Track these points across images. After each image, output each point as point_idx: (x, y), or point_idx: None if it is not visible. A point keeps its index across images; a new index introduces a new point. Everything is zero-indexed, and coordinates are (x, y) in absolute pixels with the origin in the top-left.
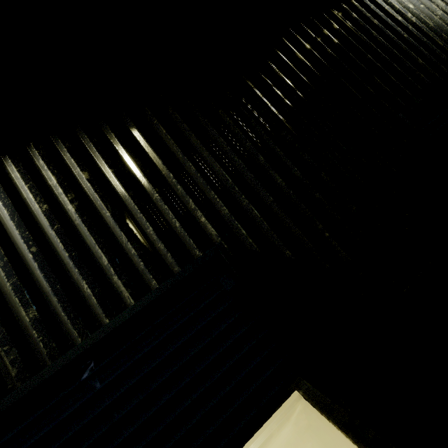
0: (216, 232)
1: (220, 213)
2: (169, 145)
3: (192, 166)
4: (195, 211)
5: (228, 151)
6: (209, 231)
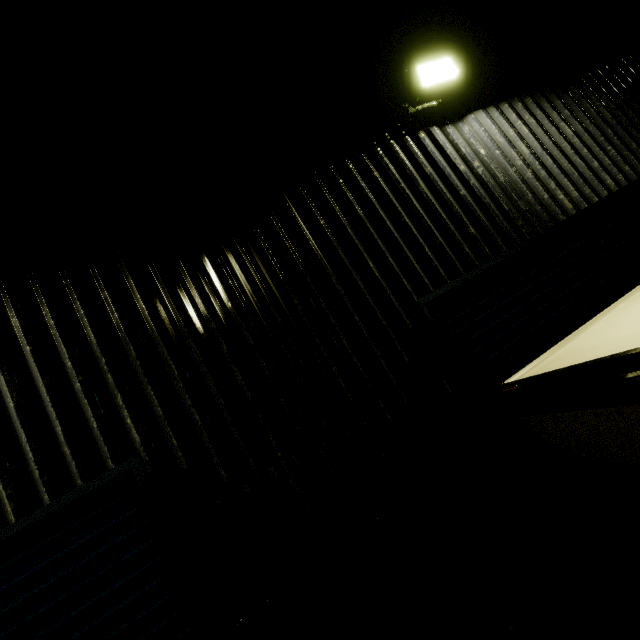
0: (140, 440)
1: (152, 415)
2: (110, 321)
3: (132, 350)
4: (121, 409)
5: (184, 334)
6: (132, 437)
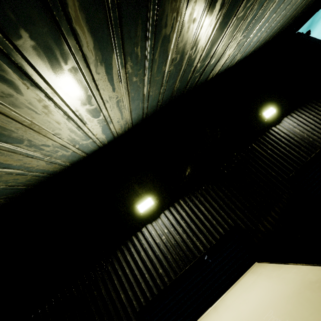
0: None
1: None
2: None
3: None
4: None
5: None
6: None
